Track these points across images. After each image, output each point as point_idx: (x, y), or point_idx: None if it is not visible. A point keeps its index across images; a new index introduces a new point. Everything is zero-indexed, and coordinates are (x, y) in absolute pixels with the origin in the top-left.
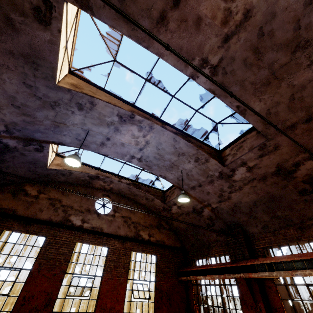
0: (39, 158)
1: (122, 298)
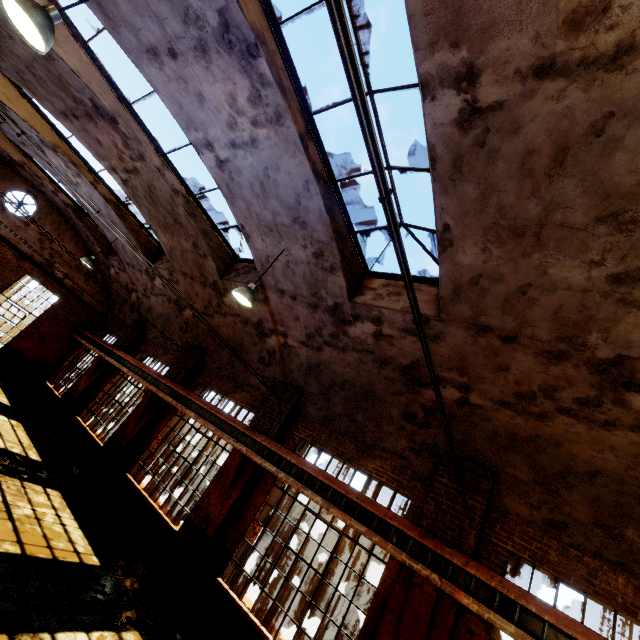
0: None
1: None
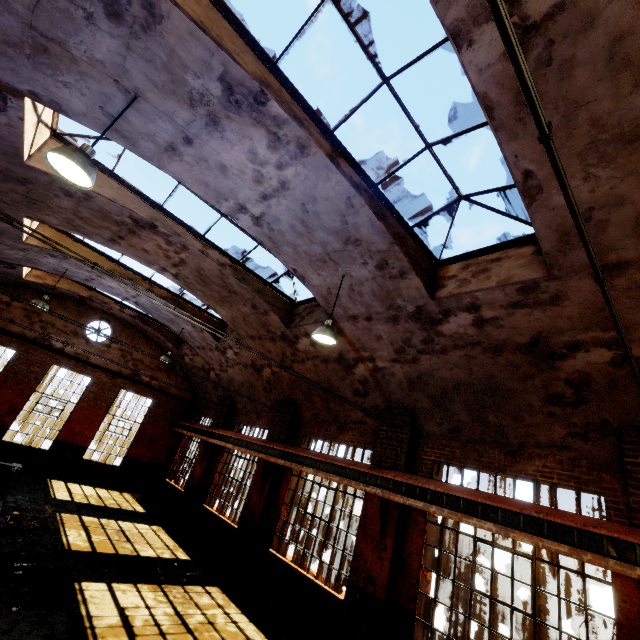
0: (12, 272)
1: (95, 427)
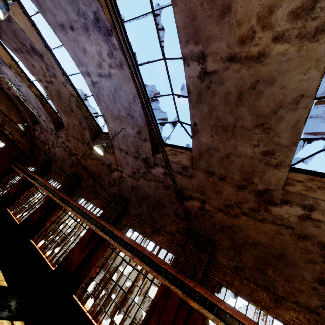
0: None
1: None
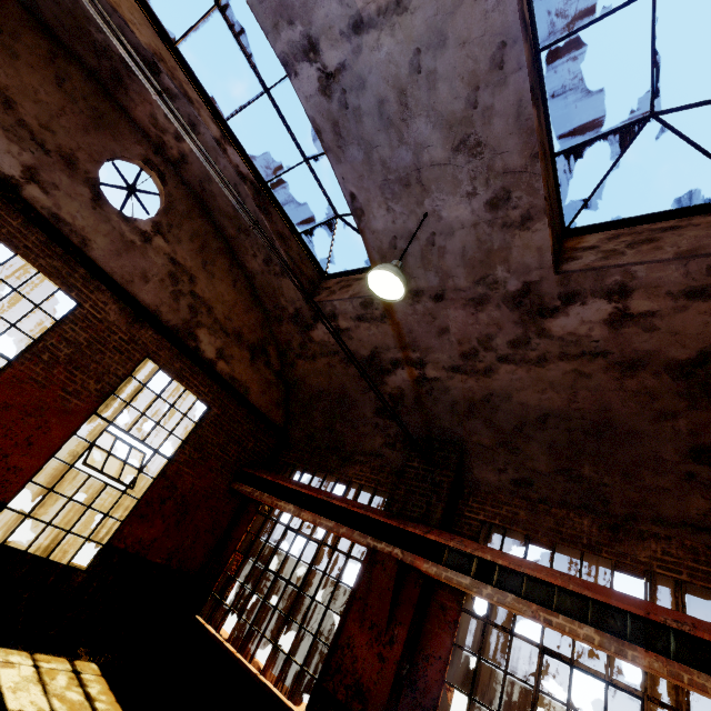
0: None
1: (48, 445)
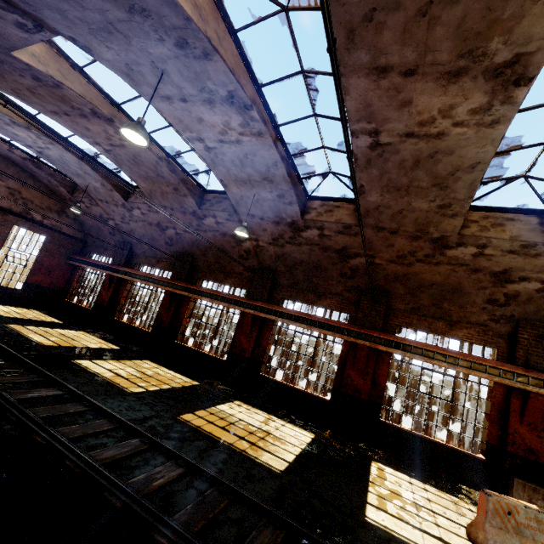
0: None
1: None
